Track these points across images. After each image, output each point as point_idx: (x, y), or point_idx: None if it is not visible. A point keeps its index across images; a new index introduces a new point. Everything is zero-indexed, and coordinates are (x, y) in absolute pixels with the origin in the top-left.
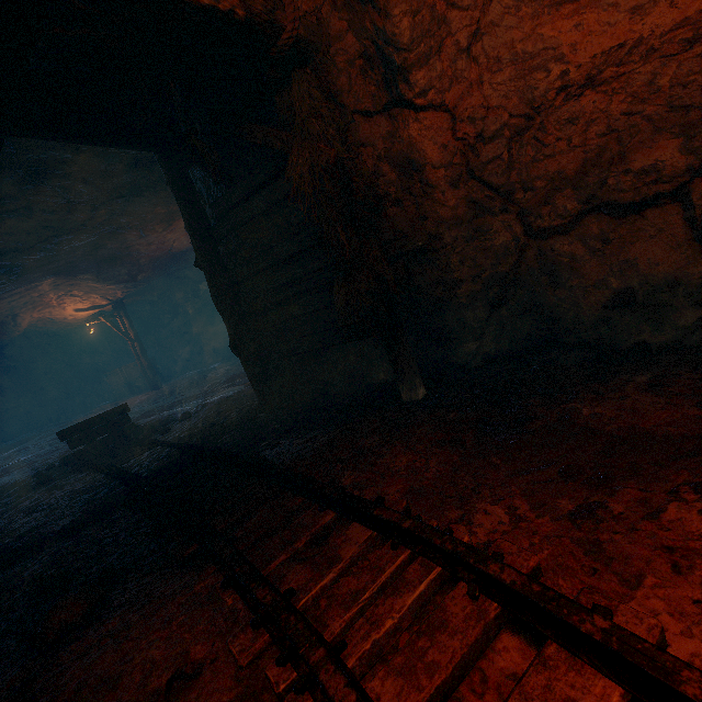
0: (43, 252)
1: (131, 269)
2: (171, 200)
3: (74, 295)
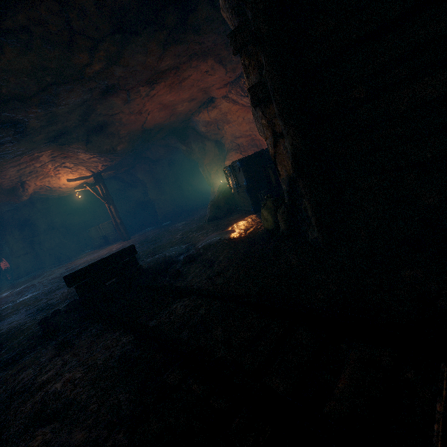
0: (43, 105)
1: (112, 140)
2: (163, 49)
3: (66, 167)
